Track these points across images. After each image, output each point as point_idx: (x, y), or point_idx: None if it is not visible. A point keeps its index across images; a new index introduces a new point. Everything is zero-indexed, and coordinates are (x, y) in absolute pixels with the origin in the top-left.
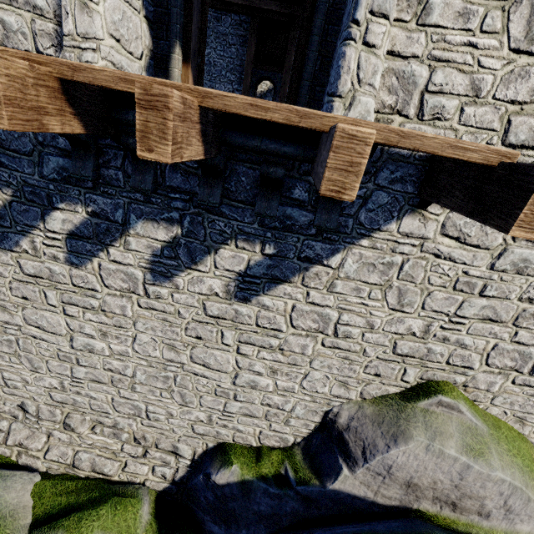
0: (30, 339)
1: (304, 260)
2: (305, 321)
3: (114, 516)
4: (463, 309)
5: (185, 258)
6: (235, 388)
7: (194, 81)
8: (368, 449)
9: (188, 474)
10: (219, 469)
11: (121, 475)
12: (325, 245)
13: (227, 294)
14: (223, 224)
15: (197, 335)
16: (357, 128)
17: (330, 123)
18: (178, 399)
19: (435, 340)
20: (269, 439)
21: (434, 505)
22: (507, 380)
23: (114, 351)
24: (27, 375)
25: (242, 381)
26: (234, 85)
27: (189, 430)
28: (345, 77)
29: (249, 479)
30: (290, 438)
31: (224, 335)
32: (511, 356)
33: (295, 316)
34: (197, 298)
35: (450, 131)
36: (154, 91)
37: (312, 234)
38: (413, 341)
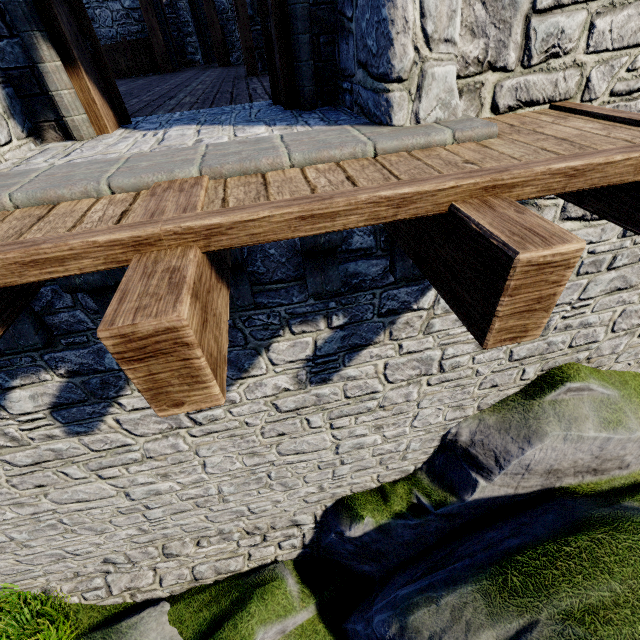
0: (75, 514)
1: (387, 315)
2: (403, 372)
3: (266, 606)
4: (588, 291)
5: (229, 371)
6: (340, 456)
7: (101, 90)
8: (501, 457)
9: (316, 534)
10: (351, 525)
11: (249, 564)
12: (411, 288)
13: (299, 384)
14: (264, 316)
15: (278, 433)
16: (553, 251)
17: (450, 197)
18: (279, 488)
19: (556, 332)
20: (388, 477)
21: (576, 478)
22: (633, 336)
23: (186, 483)
24: (94, 539)
25: (345, 448)
26: (123, 2)
27: (302, 503)
28: (401, 40)
29: (385, 523)
30: (410, 467)
31: (310, 421)
32: (639, 315)
33: (390, 372)
34: (263, 402)
35: (573, 69)
36: (144, 332)
37: (390, 282)
38: (531, 343)
